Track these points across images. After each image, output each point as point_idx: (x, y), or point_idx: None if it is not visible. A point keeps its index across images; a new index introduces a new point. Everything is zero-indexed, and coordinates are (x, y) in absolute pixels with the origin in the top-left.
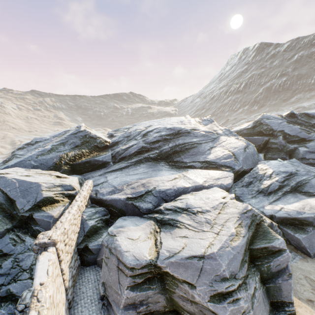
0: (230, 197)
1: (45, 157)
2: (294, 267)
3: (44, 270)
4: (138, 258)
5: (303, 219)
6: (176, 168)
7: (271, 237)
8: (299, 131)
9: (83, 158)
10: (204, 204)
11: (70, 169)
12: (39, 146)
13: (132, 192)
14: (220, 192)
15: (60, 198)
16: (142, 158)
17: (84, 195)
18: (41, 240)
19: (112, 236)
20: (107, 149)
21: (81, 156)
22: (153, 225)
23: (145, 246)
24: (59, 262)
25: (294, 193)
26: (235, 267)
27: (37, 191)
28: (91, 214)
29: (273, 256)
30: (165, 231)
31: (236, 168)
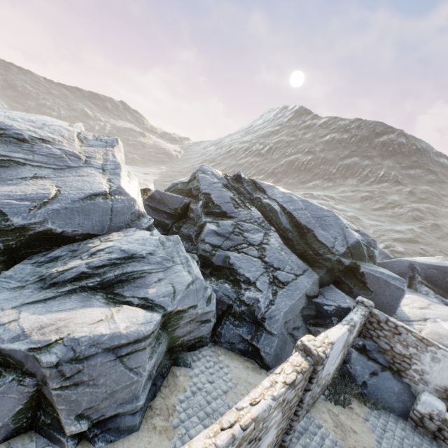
0: None
1: None
2: None
3: None
4: None
5: (10, 353)
6: None
7: None
8: (228, 200)
9: None
10: None
11: None
12: None
13: None
14: None
15: None
16: None
17: None
18: None
19: None
20: None
21: None
22: None
23: None
24: None
25: (96, 293)
26: None
27: None
28: None
29: None
30: None
31: (16, 219)
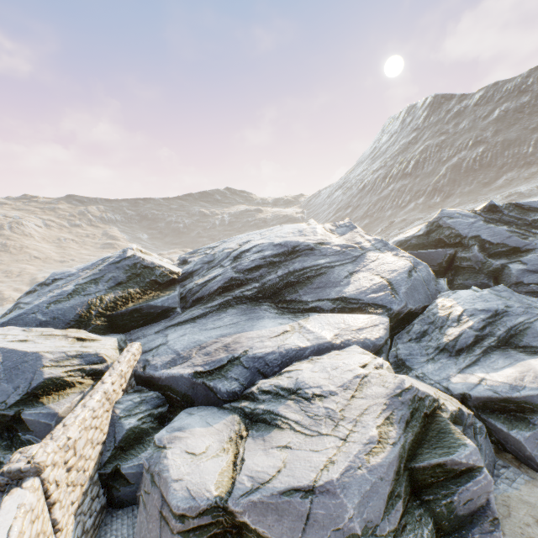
0: (374, 365)
1: (62, 306)
2: (514, 501)
3: (3, 529)
4: (194, 495)
5: (524, 400)
6: (289, 313)
7: (453, 442)
8: (507, 235)
9: (131, 303)
10: (328, 381)
11: (106, 323)
12: (56, 288)
13: (205, 362)
14: (359, 354)
15: (77, 378)
16: (231, 298)
17: (121, 370)
18: (14, 465)
19: (160, 448)
20: (174, 286)
21: (127, 301)
22: (237, 424)
23: (213, 469)
24: (49, 507)
25: (505, 350)
26: (375, 510)
27: (35, 367)
28: (131, 405)
29: (457, 481)
30: (254, 436)
31: (394, 307)
